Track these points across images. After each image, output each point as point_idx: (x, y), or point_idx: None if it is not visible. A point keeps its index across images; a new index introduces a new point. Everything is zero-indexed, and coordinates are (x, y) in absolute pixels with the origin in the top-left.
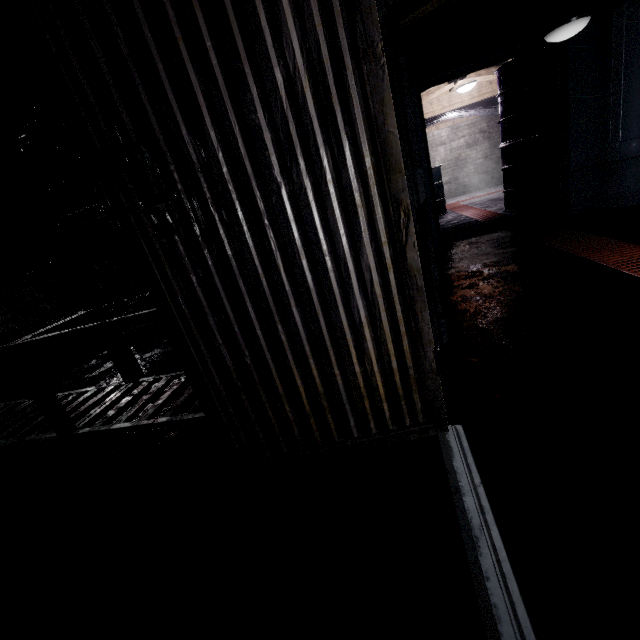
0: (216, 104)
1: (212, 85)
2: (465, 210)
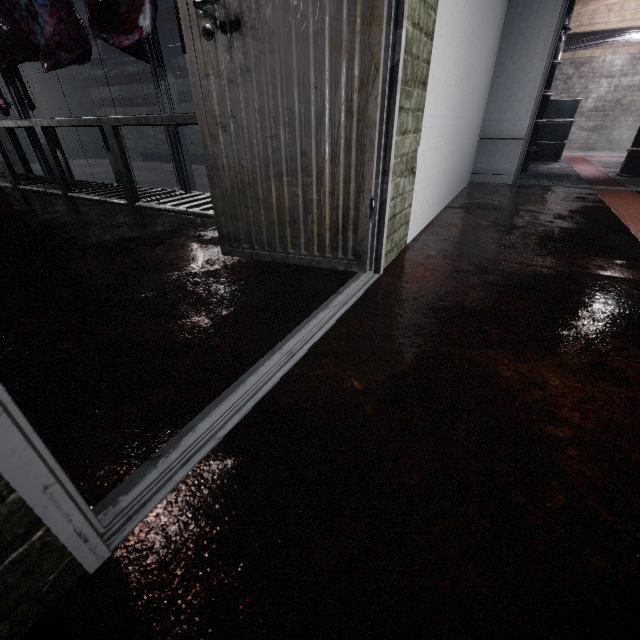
0: None
1: None
2: (581, 164)
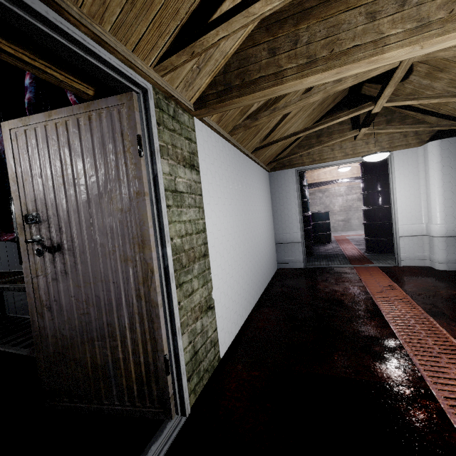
0: (72, 202)
1: (72, 195)
2: (344, 243)
